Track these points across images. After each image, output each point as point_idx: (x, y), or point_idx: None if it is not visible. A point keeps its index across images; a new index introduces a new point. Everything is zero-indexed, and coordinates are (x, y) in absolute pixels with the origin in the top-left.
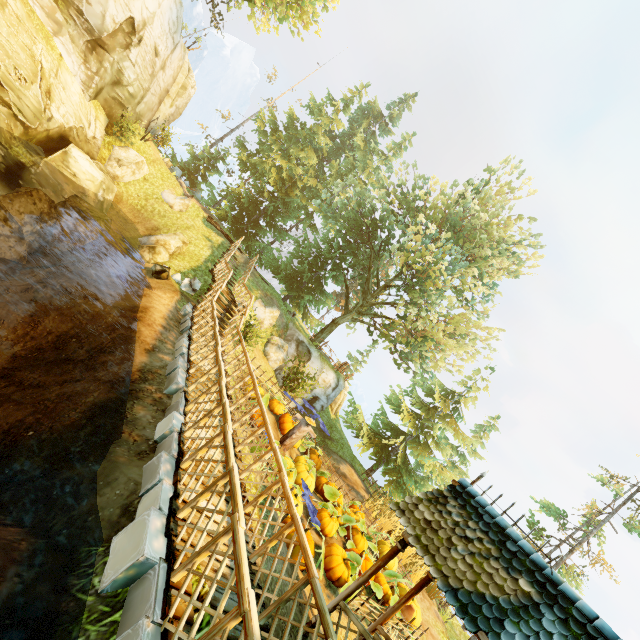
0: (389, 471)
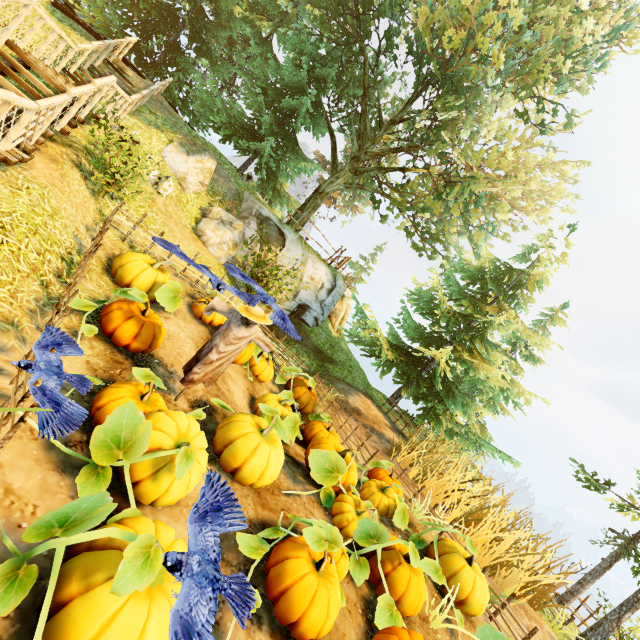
0: (423, 396)
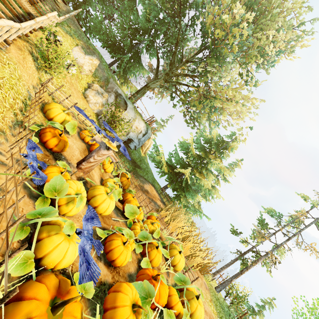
0: (176, 189)
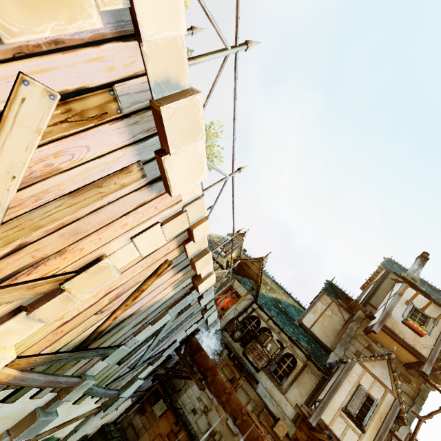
0: None
